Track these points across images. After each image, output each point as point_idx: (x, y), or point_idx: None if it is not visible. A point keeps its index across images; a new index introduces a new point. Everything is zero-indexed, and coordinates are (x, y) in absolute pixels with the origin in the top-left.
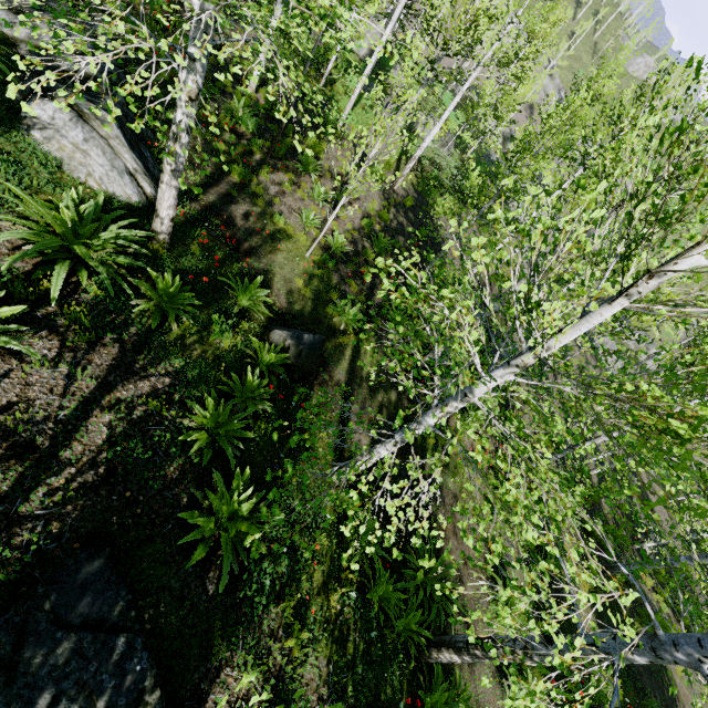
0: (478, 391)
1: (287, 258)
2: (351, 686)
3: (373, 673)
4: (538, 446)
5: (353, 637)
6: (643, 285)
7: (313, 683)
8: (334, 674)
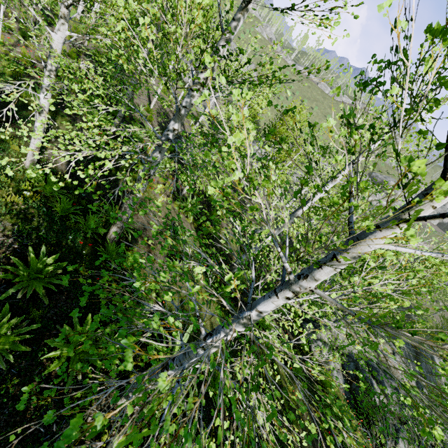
0: (54, 45)
1: None
2: (34, 235)
3: (55, 234)
4: (86, 62)
5: (37, 220)
6: None
7: None
8: (19, 230)
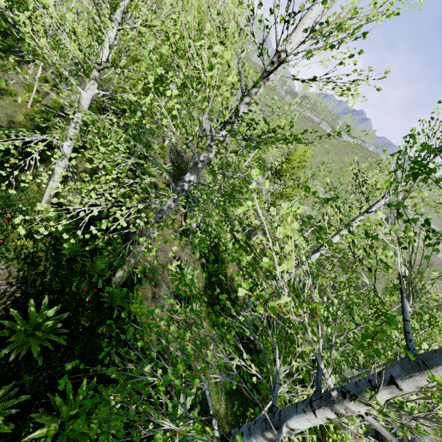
0: (83, 101)
1: (9, 104)
2: (39, 282)
3: (60, 280)
4: (110, 117)
5: (44, 264)
6: (116, 14)
7: (3, 276)
8: (24, 276)
